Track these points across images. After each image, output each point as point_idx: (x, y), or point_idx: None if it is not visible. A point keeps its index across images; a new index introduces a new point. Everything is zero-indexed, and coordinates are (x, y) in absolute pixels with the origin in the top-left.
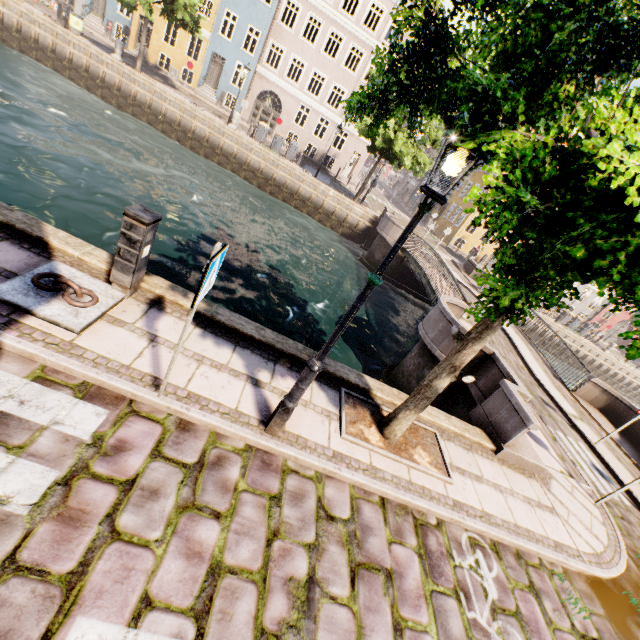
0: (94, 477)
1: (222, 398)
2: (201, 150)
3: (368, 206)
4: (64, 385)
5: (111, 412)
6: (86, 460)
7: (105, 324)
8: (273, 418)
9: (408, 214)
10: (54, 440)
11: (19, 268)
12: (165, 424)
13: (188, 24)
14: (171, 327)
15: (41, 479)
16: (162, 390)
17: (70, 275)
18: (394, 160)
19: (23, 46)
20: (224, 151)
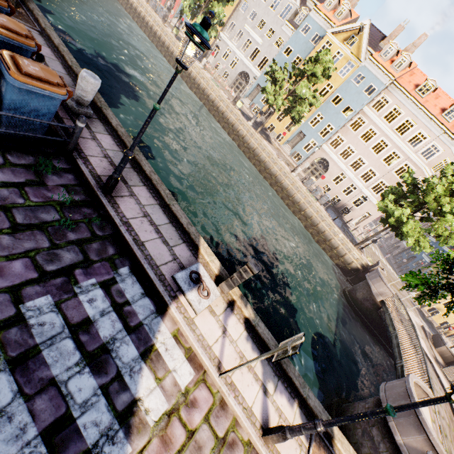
0: (179, 418)
1: (246, 394)
2: (269, 180)
3: (363, 252)
4: (183, 345)
5: (195, 374)
6: (179, 404)
7: (207, 311)
8: (272, 434)
9: (393, 266)
10: (171, 382)
11: (185, 262)
12: (215, 397)
13: (295, 118)
14: (234, 325)
15: (161, 406)
16: (222, 375)
17: (203, 274)
18: (399, 235)
19: (211, 108)
20: (282, 185)
